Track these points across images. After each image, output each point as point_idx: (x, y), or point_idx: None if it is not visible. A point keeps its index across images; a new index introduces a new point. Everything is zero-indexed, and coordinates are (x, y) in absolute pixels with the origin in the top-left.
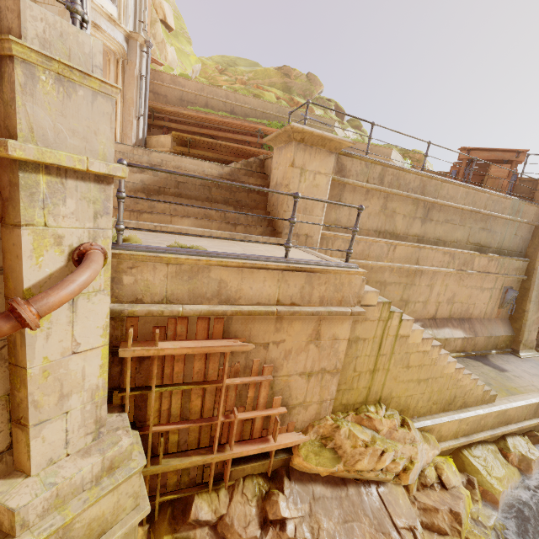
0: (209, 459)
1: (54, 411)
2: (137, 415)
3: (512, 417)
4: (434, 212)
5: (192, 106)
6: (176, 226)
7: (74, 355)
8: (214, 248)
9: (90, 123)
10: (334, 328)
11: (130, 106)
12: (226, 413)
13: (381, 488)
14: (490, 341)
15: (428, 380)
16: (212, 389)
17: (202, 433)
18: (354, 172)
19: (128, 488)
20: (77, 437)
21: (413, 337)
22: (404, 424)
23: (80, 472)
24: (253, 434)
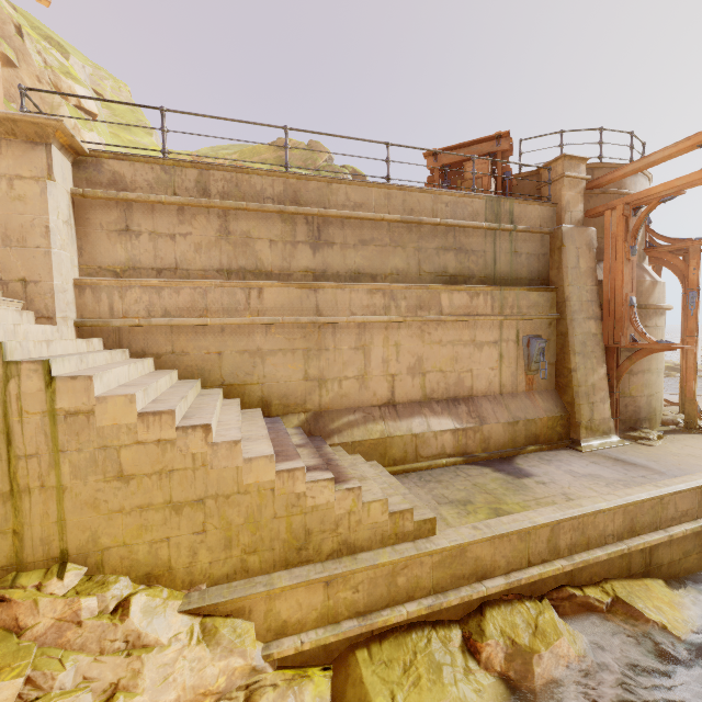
0: None
1: None
2: None
3: (489, 561)
4: (333, 231)
5: None
6: None
7: None
8: None
9: None
10: None
11: None
12: None
13: None
14: (518, 430)
15: (203, 502)
16: None
17: None
18: (142, 182)
19: None
20: None
21: (110, 412)
22: (121, 604)
23: None
24: None
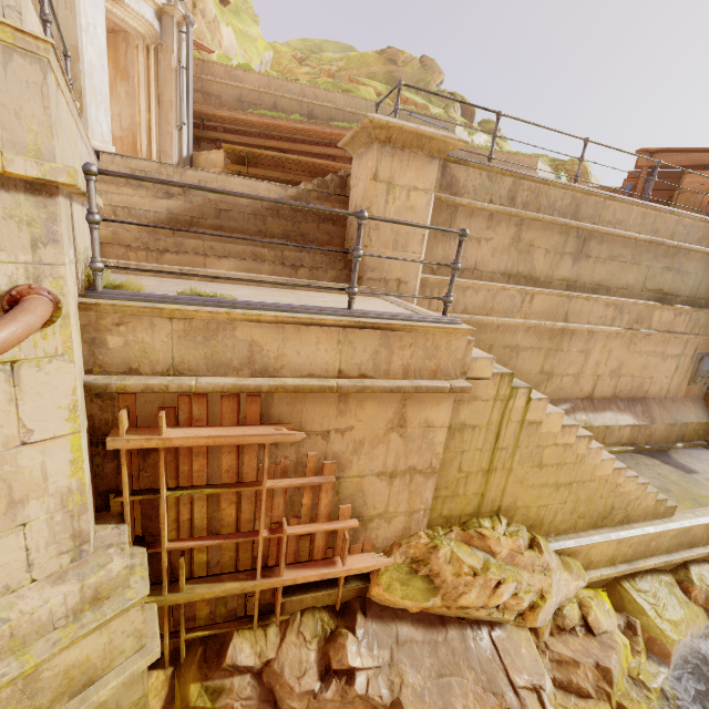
0: (249, 586)
1: (2, 523)
2: (147, 527)
3: (699, 537)
4: (593, 245)
5: (255, 109)
6: (210, 271)
7: (25, 447)
8: (254, 297)
9: (5, 98)
10: (427, 411)
11: (168, 112)
12: (273, 525)
13: (496, 632)
14: (674, 430)
15: (571, 484)
16: (250, 494)
17: (240, 552)
18: (470, 187)
19: (125, 624)
20: (45, 557)
21: (549, 424)
22: (534, 544)
23: (46, 604)
24: (313, 554)
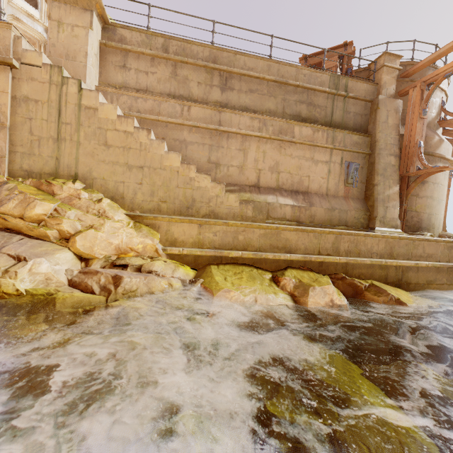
0: None
1: None
2: None
3: (294, 244)
4: (234, 82)
5: None
6: None
7: None
8: None
9: None
10: None
11: None
12: None
13: (31, 240)
14: (334, 215)
15: (143, 168)
16: None
17: None
18: (135, 42)
19: None
20: None
21: (105, 111)
22: (99, 199)
23: None
24: None
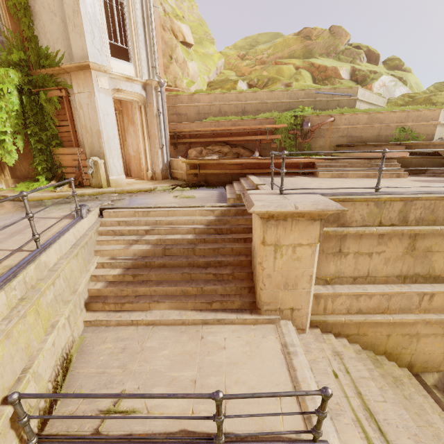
0: None
1: None
2: None
3: None
4: None
5: (208, 116)
6: (150, 319)
7: None
8: (163, 380)
9: None
10: None
11: (154, 140)
12: None
13: None
14: None
15: None
16: None
17: None
18: (357, 216)
19: None
20: None
21: None
22: None
23: None
24: None
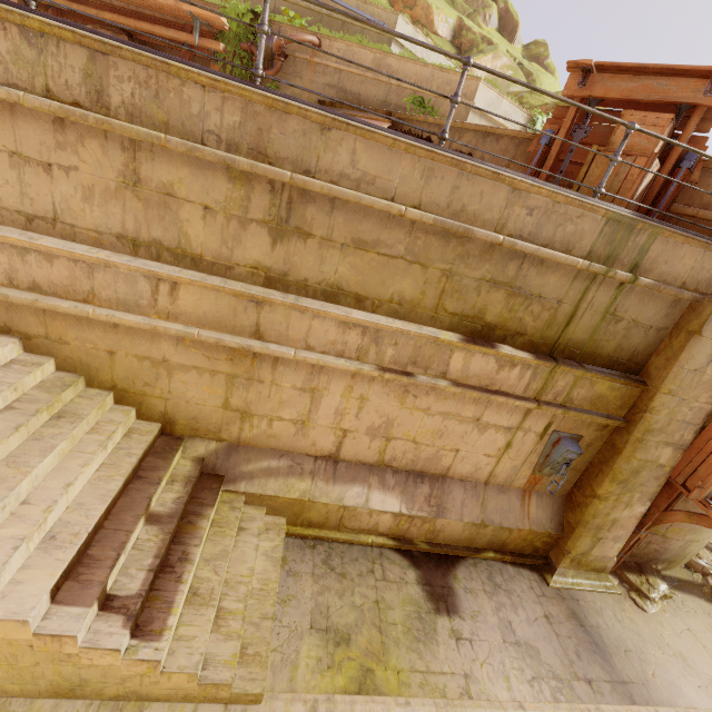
0: None
1: None
2: None
3: None
4: (314, 214)
5: None
6: None
7: None
8: None
9: None
10: None
11: None
12: None
13: None
14: (483, 533)
15: None
16: None
17: None
18: None
19: None
20: None
21: None
22: None
23: None
24: None
